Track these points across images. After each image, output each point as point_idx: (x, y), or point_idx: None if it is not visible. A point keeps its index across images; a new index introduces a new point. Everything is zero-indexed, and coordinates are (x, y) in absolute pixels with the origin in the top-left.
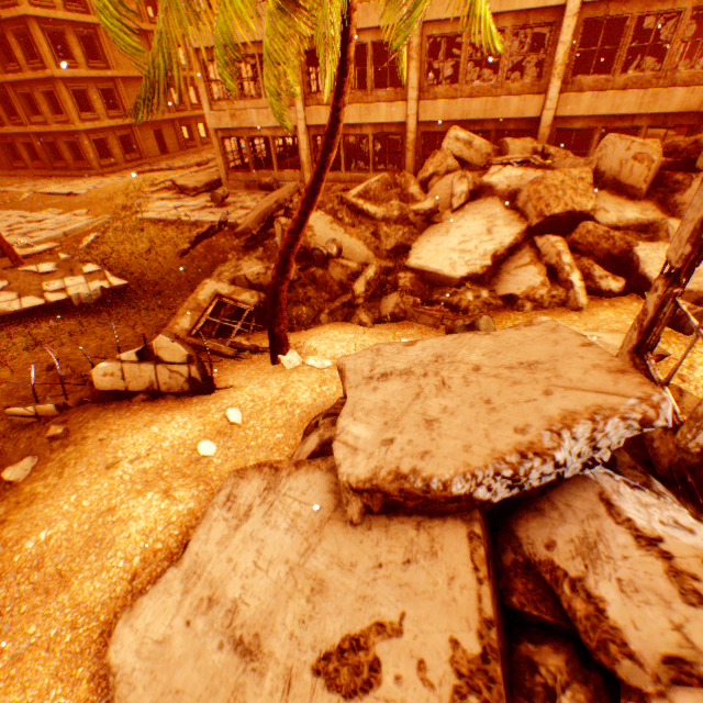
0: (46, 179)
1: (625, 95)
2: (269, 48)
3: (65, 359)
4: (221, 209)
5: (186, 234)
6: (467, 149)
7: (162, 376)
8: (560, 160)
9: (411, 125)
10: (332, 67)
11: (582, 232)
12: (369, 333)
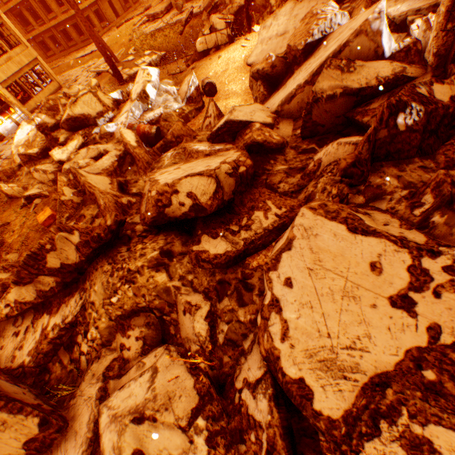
0: (69, 56)
1: None
2: None
3: (169, 71)
4: (183, 13)
5: (175, 29)
6: None
7: (218, 38)
8: None
9: None
10: None
11: None
12: None
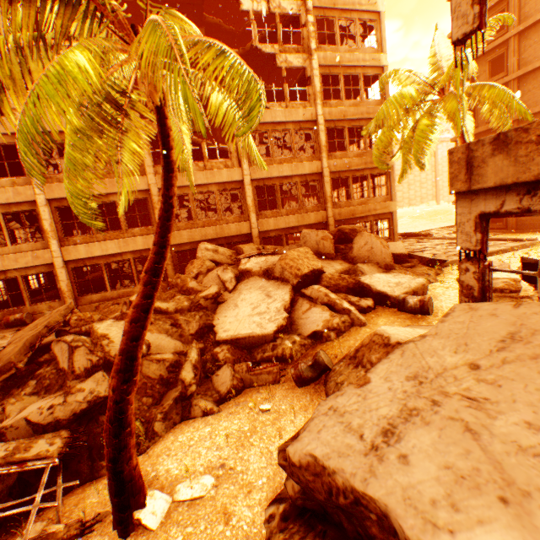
0: None
1: (289, 217)
2: (76, 157)
3: None
4: None
5: None
6: (216, 254)
7: None
8: (282, 248)
9: None
10: (128, 187)
11: (327, 279)
12: (223, 416)
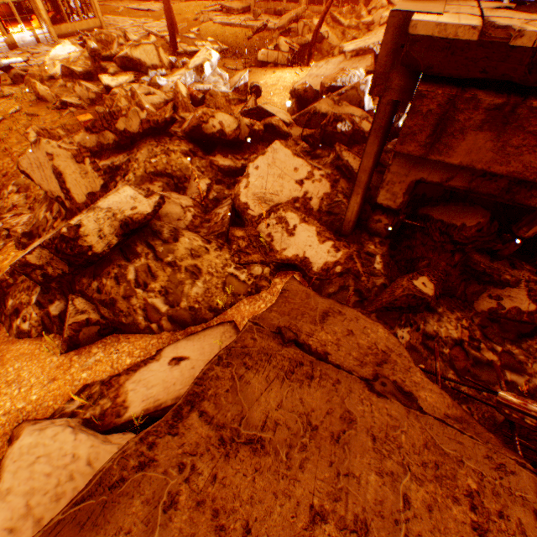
0: (119, 1)
1: None
2: None
3: (226, 65)
4: (258, 22)
5: (245, 32)
6: None
7: (279, 57)
8: None
9: None
10: None
11: None
12: None
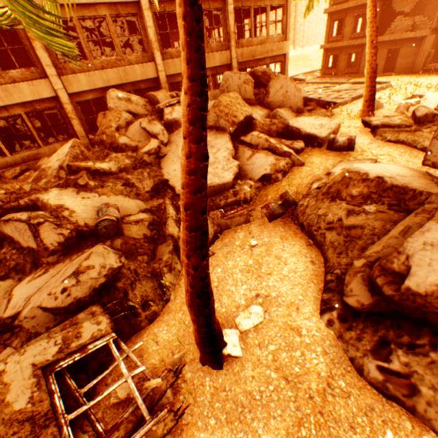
0: None
1: None
2: None
3: None
4: None
5: None
6: (130, 104)
7: None
8: None
9: (64, 97)
10: None
11: (260, 125)
12: (223, 258)
